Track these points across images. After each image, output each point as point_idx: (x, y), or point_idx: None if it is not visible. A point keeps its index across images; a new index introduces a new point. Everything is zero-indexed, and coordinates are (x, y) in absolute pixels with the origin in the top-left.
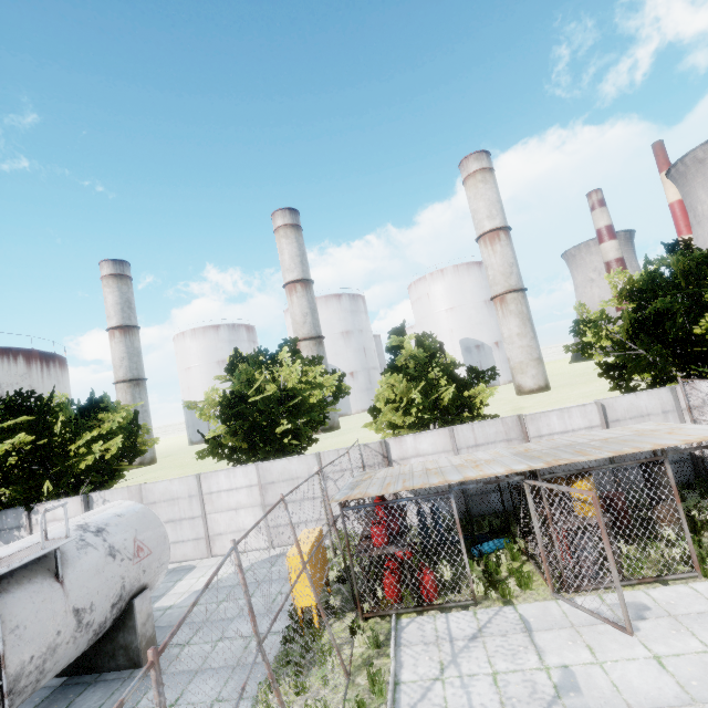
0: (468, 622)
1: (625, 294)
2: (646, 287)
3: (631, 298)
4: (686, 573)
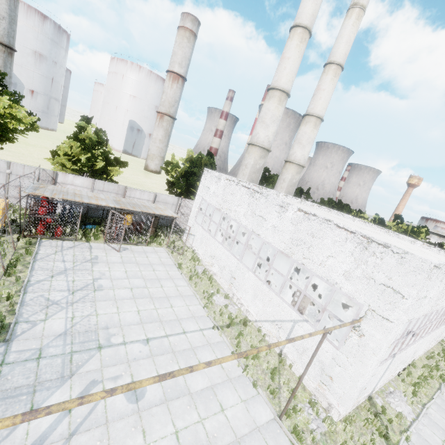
0: (71, 244)
1: (188, 160)
2: (195, 162)
3: (190, 162)
4: (144, 244)
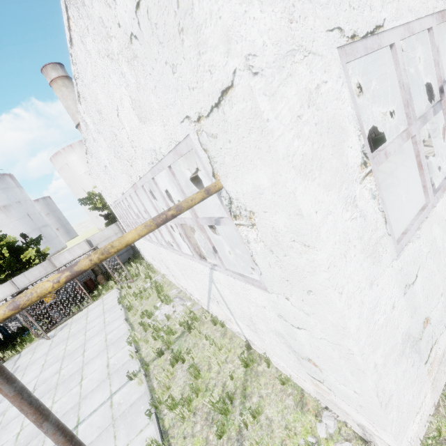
0: None
1: None
2: None
3: None
4: (88, 303)
